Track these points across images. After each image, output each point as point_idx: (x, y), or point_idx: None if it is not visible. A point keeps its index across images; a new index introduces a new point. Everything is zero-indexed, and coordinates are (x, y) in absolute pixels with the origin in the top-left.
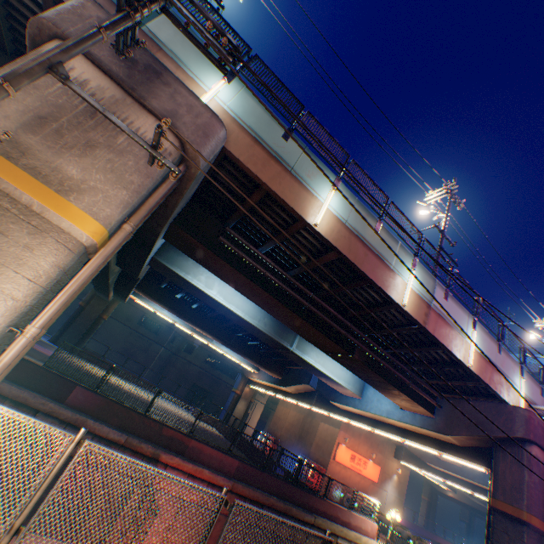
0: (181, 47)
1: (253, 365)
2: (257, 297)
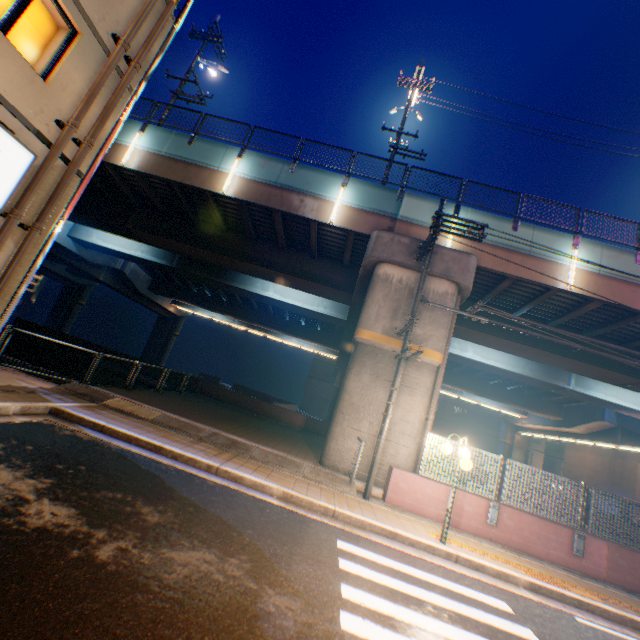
0: (420, 213)
1: (517, 410)
2: (522, 352)
